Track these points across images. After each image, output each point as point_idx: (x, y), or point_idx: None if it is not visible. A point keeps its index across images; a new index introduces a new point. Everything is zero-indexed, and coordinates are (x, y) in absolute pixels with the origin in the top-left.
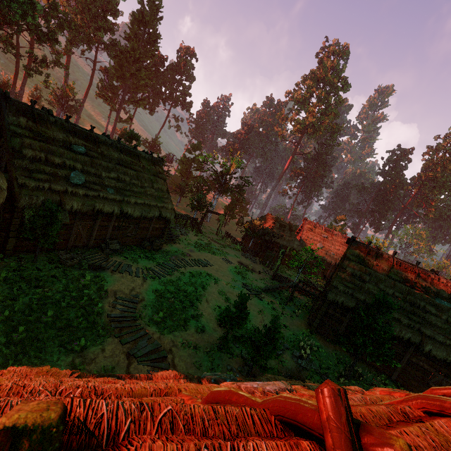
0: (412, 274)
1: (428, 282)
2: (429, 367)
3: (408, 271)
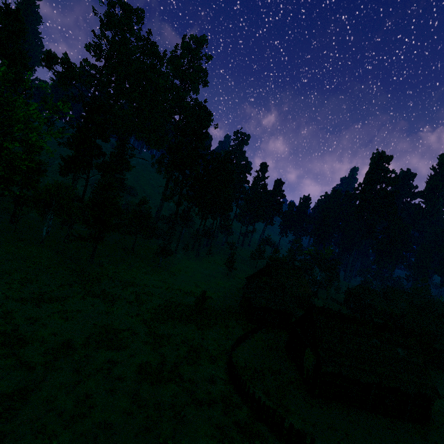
0: None
1: None
2: None
3: None
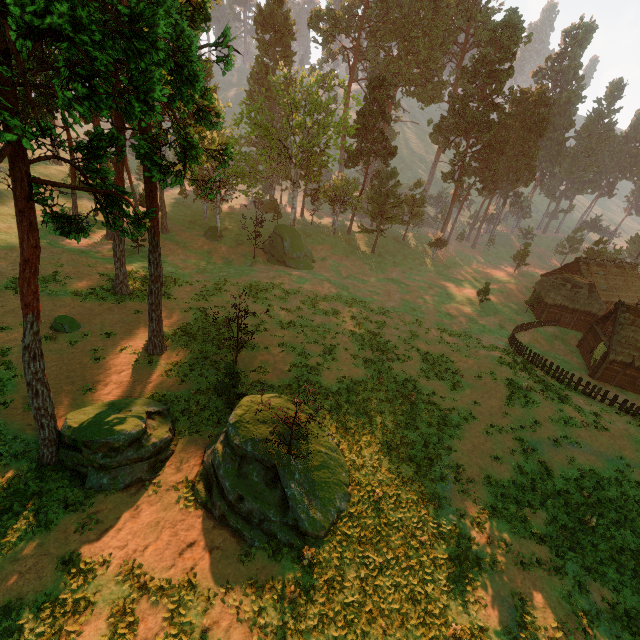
0: None
1: None
2: None
3: None
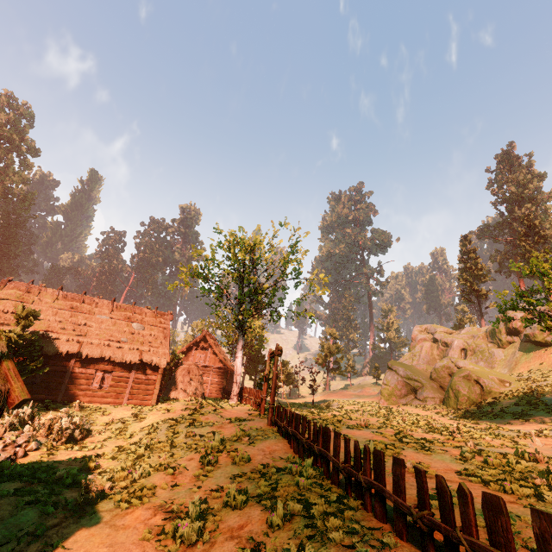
0: (79, 302)
1: (94, 306)
2: (92, 371)
3: (75, 301)
